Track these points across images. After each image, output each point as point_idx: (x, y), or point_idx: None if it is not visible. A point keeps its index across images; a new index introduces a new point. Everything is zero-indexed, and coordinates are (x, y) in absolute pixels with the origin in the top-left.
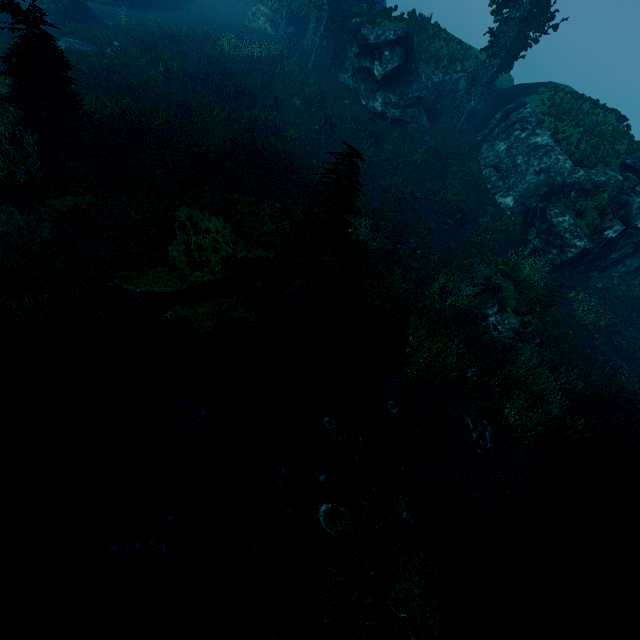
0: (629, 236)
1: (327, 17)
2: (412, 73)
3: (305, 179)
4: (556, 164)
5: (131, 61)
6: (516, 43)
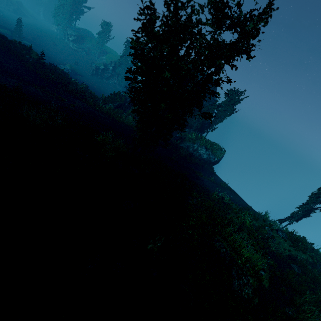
0: (107, 70)
1: (62, 27)
2: (81, 42)
3: (37, 44)
4: (102, 61)
5: (4, 17)
6: (104, 42)
